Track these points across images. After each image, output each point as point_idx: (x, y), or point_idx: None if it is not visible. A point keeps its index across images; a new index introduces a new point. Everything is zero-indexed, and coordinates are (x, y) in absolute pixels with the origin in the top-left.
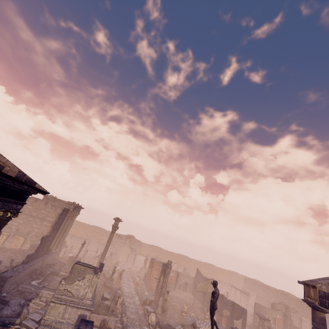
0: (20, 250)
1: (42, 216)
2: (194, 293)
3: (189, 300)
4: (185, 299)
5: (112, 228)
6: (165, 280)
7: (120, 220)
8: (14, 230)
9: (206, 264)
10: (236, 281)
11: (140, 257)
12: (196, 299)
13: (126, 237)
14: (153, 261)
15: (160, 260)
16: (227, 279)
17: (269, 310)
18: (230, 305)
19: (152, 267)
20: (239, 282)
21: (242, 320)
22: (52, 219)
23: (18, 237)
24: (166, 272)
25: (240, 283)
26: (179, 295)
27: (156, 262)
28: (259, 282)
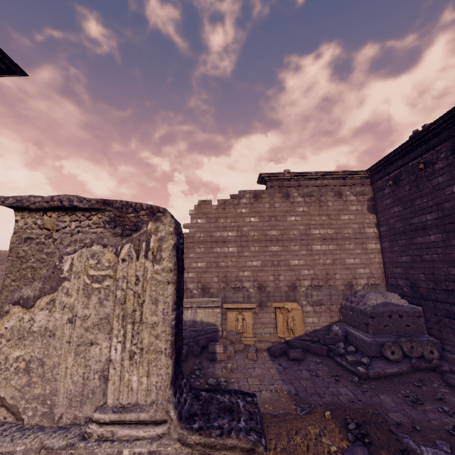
0: (329, 339)
1: (299, 232)
2: None
3: None
4: None
5: None
6: None
7: None
8: (252, 292)
9: None
10: None
11: None
12: None
13: None
14: None
15: None
16: None
17: None
18: None
19: None
20: None
21: None
22: (326, 230)
23: (282, 306)
24: None
25: None
26: None
27: None
28: None
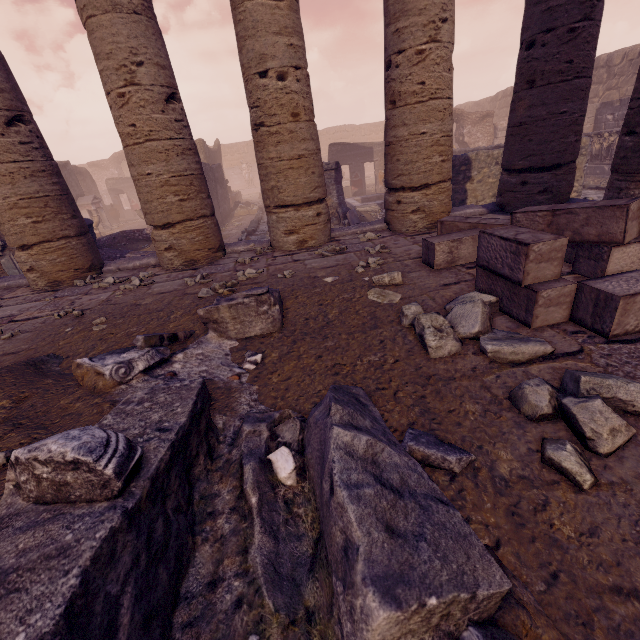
0: None
1: None
2: None
3: None
4: None
5: None
6: None
7: None
8: None
9: (329, 132)
10: None
11: None
12: None
13: (113, 162)
14: None
15: None
16: None
17: (373, 146)
18: None
19: None
20: None
21: None
22: None
23: None
24: None
25: None
26: None
27: None
28: (463, 107)
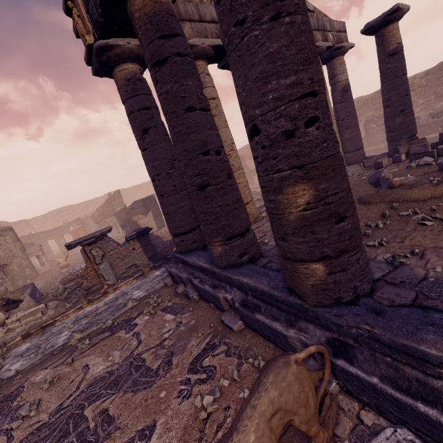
0: None
1: None
2: None
3: None
4: None
5: None
6: None
7: None
8: None
9: None
10: None
11: None
12: None
13: None
14: None
15: None
16: None
17: None
18: (141, 206)
19: None
20: None
21: (152, 213)
22: None
23: None
24: None
25: None
26: None
27: None
28: None
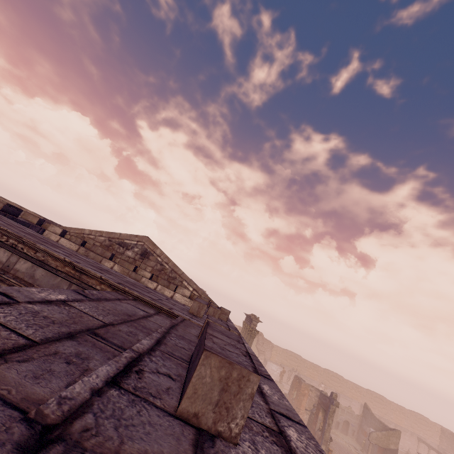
0: None
1: None
2: (360, 440)
3: (355, 451)
4: (349, 449)
5: (248, 329)
6: (328, 422)
7: (258, 321)
8: None
9: (372, 394)
10: (425, 432)
11: (271, 365)
12: (365, 452)
13: None
14: (300, 382)
15: (299, 374)
16: (408, 425)
17: None
18: None
19: (299, 390)
20: (430, 435)
21: None
22: None
23: None
24: (330, 409)
25: (432, 436)
26: (337, 440)
27: (305, 385)
28: None
